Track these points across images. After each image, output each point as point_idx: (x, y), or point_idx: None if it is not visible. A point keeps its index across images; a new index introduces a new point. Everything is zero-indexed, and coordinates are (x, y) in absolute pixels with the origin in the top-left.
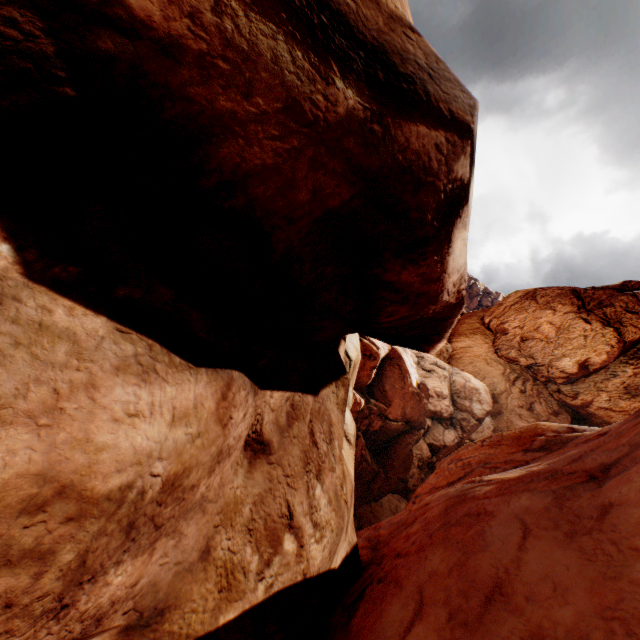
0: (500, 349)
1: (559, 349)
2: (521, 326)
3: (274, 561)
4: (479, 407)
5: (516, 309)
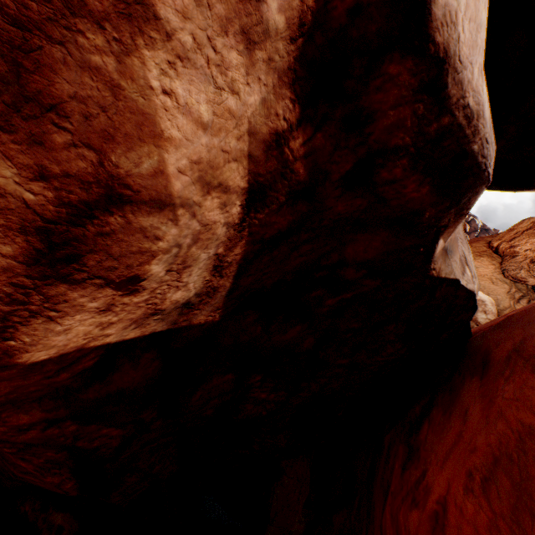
0: (507, 270)
1: None
2: (533, 249)
3: (464, 275)
4: (483, 317)
5: (528, 234)
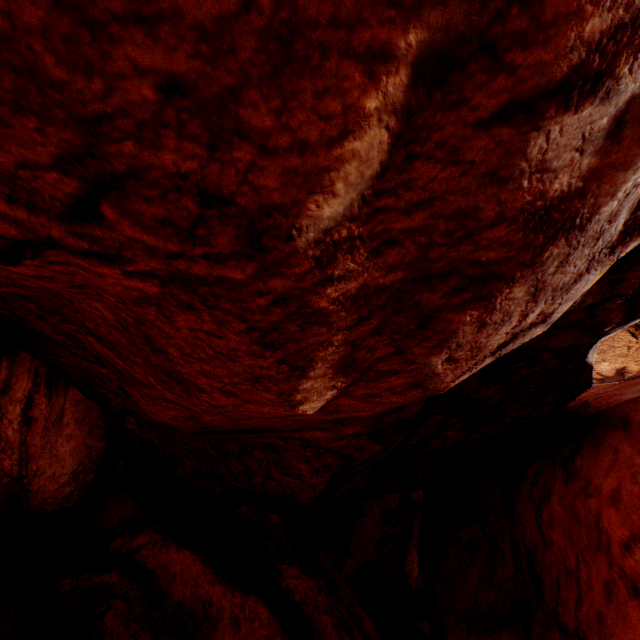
0: None
1: (600, 354)
2: None
3: None
4: None
5: None
